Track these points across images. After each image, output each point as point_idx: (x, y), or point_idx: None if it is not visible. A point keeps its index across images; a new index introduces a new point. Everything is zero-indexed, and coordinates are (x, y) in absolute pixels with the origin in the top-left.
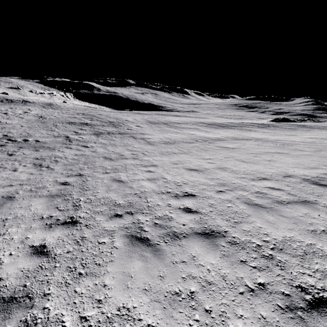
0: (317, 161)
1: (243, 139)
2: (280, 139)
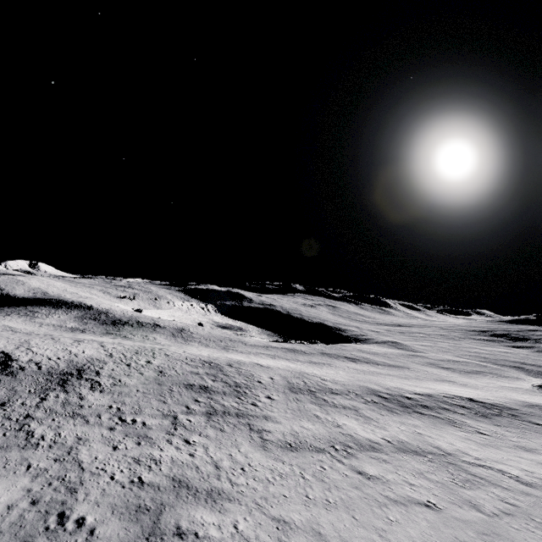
0: (462, 540)
1: (413, 452)
2: (484, 460)
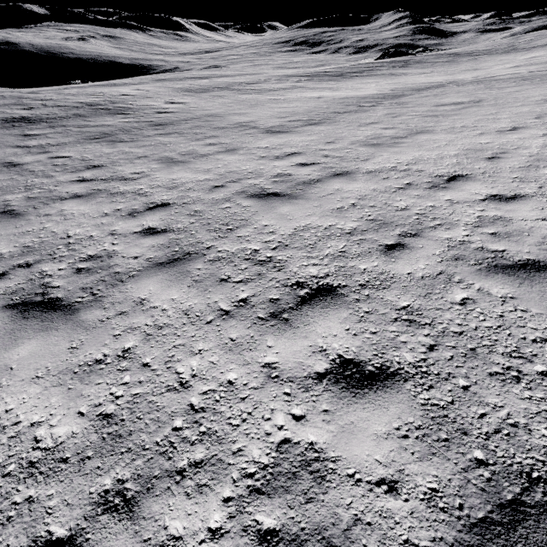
0: None
1: (430, 88)
2: (482, 76)
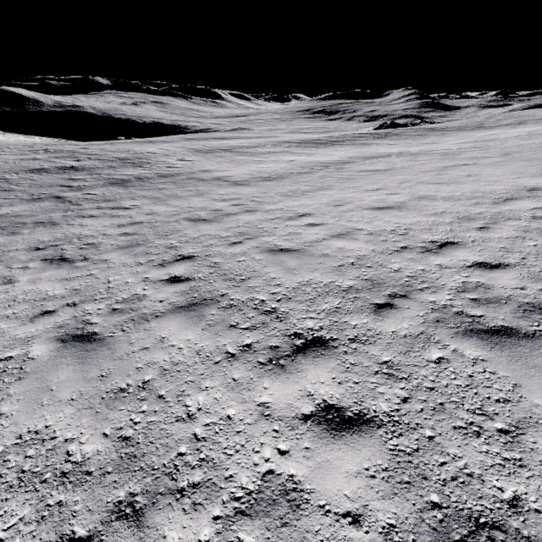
0: (530, 165)
1: (378, 157)
2: (426, 149)
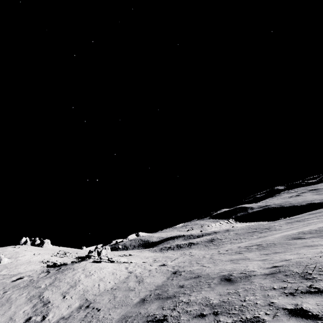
0: None
1: None
2: None
